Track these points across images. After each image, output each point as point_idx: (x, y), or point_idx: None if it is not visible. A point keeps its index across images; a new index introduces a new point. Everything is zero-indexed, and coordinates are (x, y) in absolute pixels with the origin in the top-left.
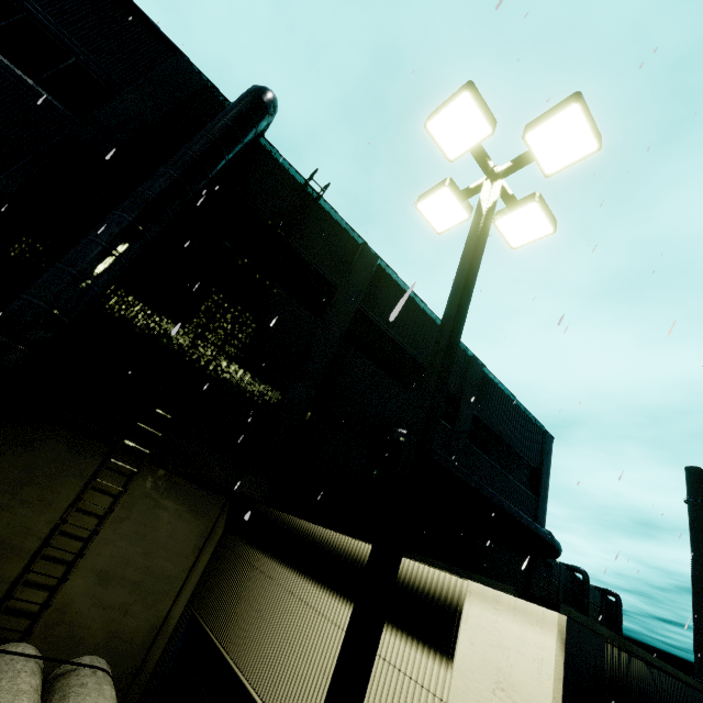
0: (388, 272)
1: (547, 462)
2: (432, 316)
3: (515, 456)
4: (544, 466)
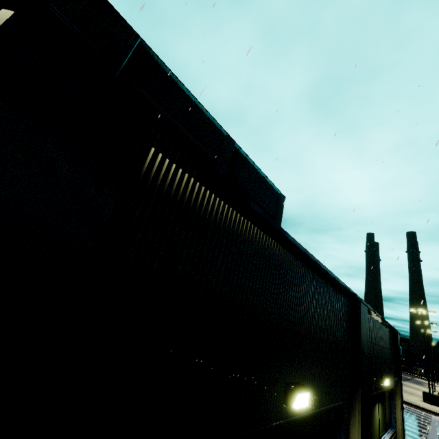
0: (150, 54)
1: (280, 212)
2: (193, 99)
3: (259, 206)
4: (278, 214)
